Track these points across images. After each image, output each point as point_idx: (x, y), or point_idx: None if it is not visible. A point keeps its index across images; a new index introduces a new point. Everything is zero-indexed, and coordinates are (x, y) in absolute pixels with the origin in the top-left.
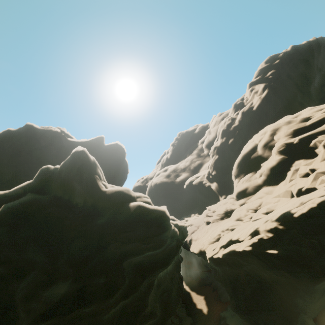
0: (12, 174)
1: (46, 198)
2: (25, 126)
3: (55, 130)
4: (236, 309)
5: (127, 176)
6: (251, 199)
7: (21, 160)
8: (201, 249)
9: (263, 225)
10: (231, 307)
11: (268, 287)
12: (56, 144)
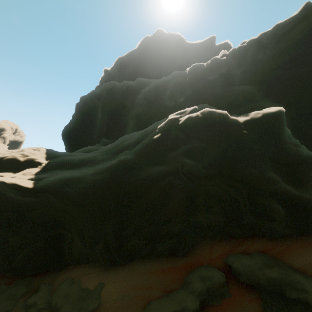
0: (158, 72)
1: None
2: (156, 31)
3: (176, 34)
4: None
5: None
6: None
7: (162, 60)
8: None
9: None
10: None
11: None
12: (179, 47)
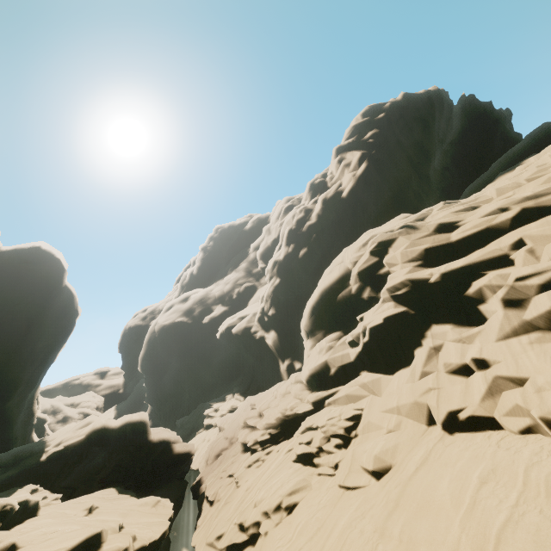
0: None
1: None
2: None
3: None
4: None
5: (73, 325)
6: (336, 398)
7: None
8: None
9: None
10: None
11: None
12: None
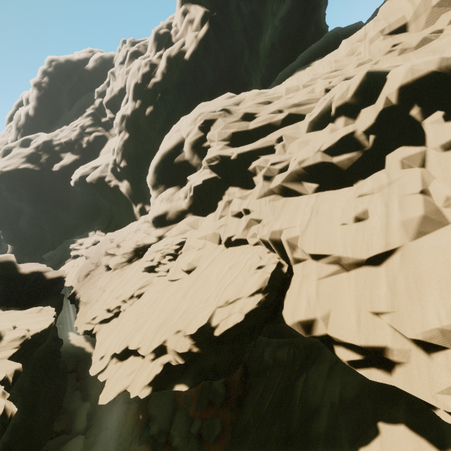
0: None
1: None
2: None
3: None
4: None
5: None
6: (171, 232)
7: None
8: (90, 333)
9: (173, 338)
10: None
11: None
12: None
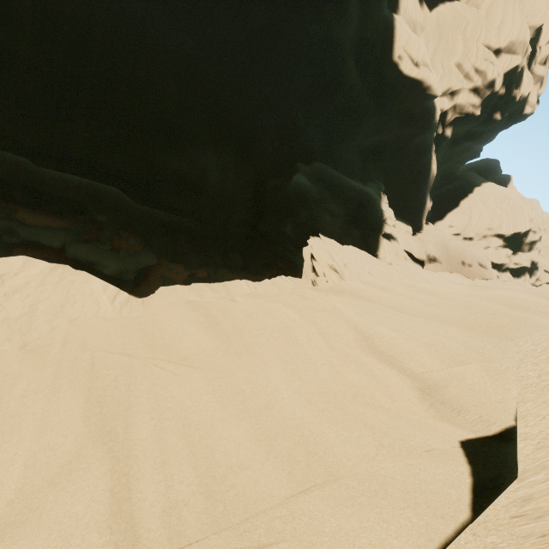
0: None
1: None
2: None
3: None
4: None
5: None
6: (504, 278)
7: None
8: None
9: None
10: None
11: None
12: None
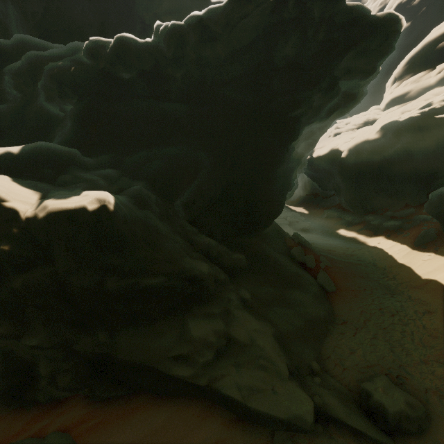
0: (98, 27)
1: (291, 2)
2: None
3: None
4: (353, 195)
5: None
6: (409, 104)
7: (106, 4)
8: (334, 148)
9: (441, 97)
10: (346, 196)
11: (397, 172)
12: None
